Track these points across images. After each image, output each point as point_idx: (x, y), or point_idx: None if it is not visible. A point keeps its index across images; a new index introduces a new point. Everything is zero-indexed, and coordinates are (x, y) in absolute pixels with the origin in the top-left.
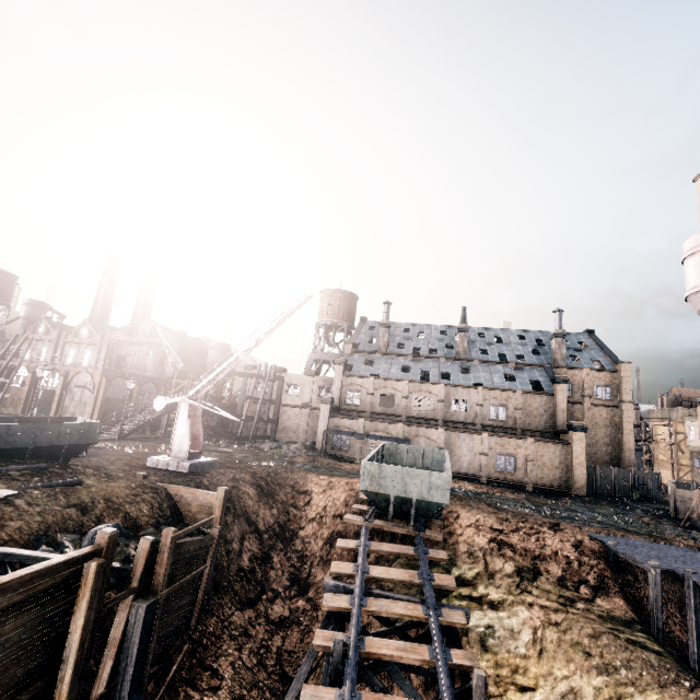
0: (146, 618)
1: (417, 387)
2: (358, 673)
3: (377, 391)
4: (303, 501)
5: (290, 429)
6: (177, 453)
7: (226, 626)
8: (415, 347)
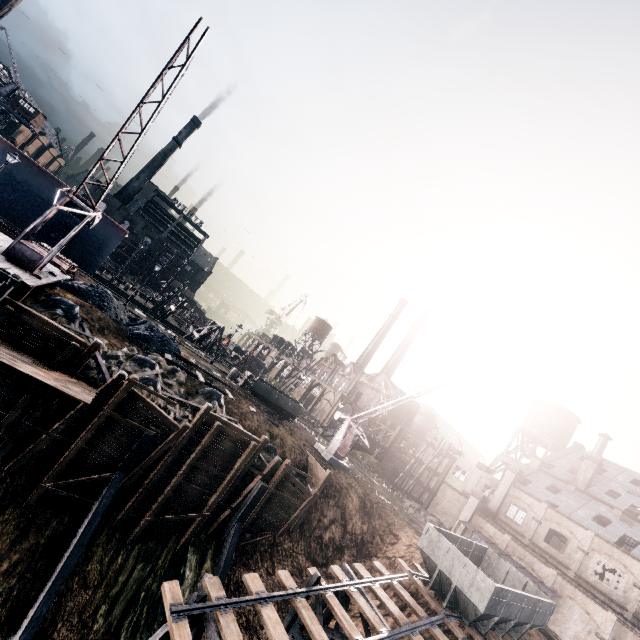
0: (259, 490)
1: (605, 548)
2: (316, 605)
3: (547, 522)
4: (389, 539)
5: (443, 508)
6: (331, 448)
7: (294, 555)
8: (635, 505)
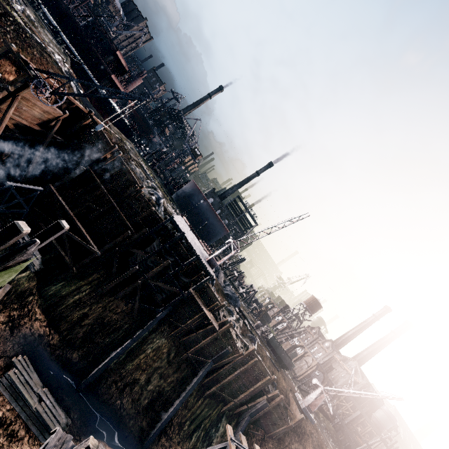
0: (264, 404)
1: None
2: None
3: None
4: None
5: None
6: (305, 401)
7: None
8: None
